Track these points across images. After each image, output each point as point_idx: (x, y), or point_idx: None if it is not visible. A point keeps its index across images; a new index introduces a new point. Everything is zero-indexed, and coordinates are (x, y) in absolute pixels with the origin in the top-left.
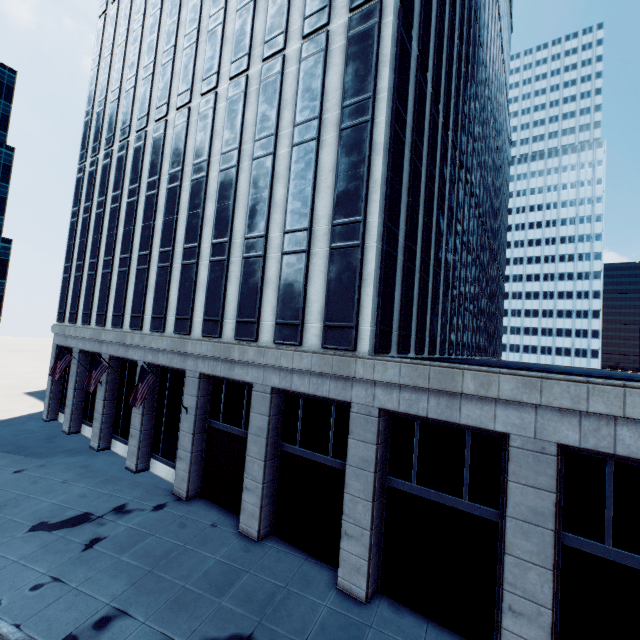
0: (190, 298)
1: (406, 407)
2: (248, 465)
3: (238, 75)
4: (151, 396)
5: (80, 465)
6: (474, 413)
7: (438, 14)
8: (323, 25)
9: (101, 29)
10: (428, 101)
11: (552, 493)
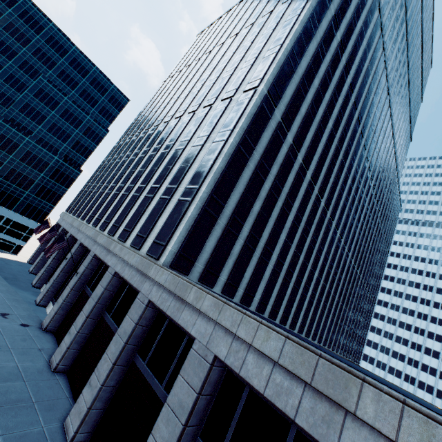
0: (115, 212)
1: (160, 303)
2: (79, 317)
3: (192, 112)
4: (72, 262)
5: (34, 302)
6: (187, 317)
7: (309, 107)
8: (231, 96)
9: (160, 87)
10: (286, 147)
11: (195, 393)
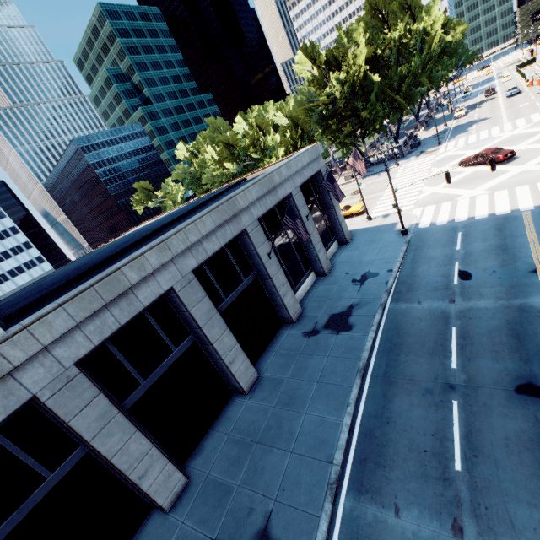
0: None
1: (100, 336)
2: None
3: None
4: None
5: None
6: (148, 292)
7: None
8: None
9: None
10: None
11: (206, 296)
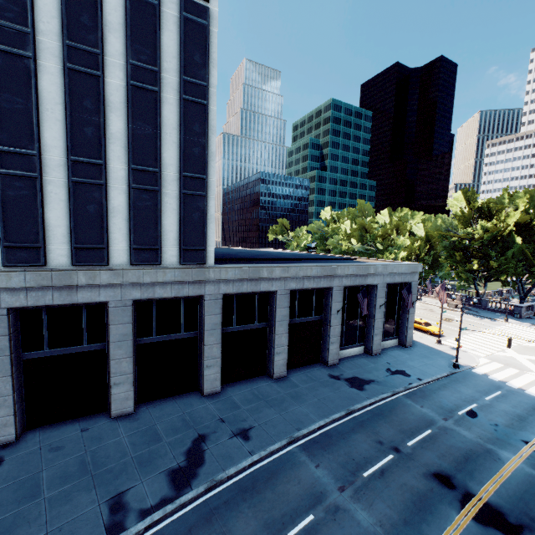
0: None
1: (237, 290)
2: (114, 367)
3: None
4: None
5: None
6: (265, 285)
7: None
8: None
9: None
10: None
11: (289, 307)
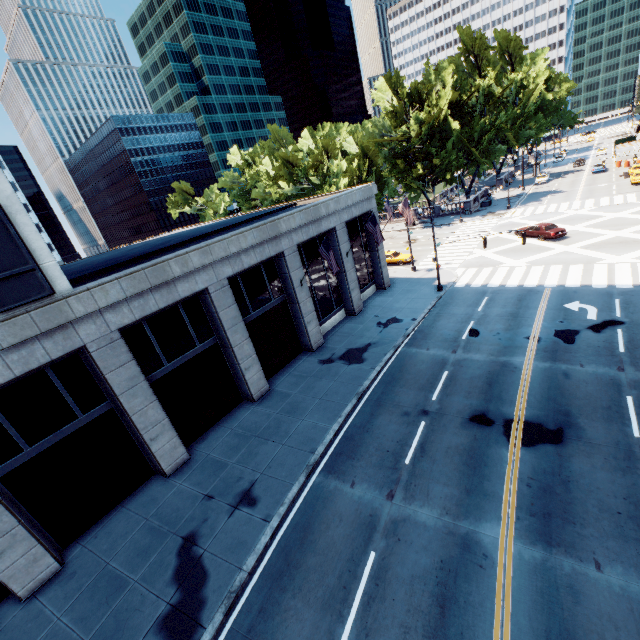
0: None
1: (141, 313)
2: None
3: None
4: None
5: None
6: (186, 287)
7: None
8: None
9: None
10: None
11: (235, 304)
